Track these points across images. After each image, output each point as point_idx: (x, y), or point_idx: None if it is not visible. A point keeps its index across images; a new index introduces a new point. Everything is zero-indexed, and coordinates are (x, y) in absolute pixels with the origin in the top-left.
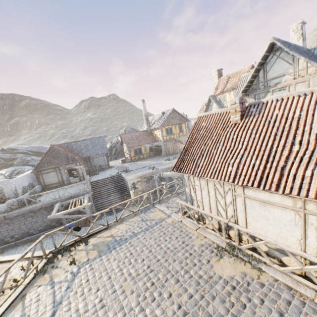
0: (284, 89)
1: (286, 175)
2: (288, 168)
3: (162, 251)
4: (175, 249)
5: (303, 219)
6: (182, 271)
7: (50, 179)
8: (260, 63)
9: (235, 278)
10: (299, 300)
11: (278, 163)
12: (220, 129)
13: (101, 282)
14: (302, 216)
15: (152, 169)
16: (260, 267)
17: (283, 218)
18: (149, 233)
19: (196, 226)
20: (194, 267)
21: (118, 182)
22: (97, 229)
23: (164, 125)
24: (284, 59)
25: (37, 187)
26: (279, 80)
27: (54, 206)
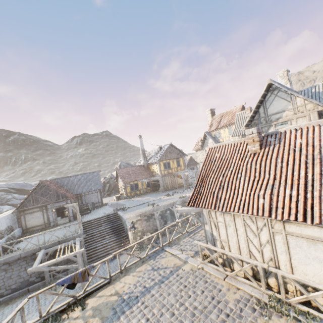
0: (286, 123)
1: None
2: None
3: (188, 313)
4: (205, 309)
5: None
6: None
7: (34, 220)
8: (260, 100)
9: None
10: None
11: (320, 192)
12: (237, 159)
13: None
14: None
15: (153, 206)
16: None
17: None
18: (166, 286)
19: (222, 273)
20: None
21: (113, 222)
22: (96, 284)
23: (162, 159)
24: (282, 97)
25: (17, 231)
26: (280, 116)
27: (37, 254)
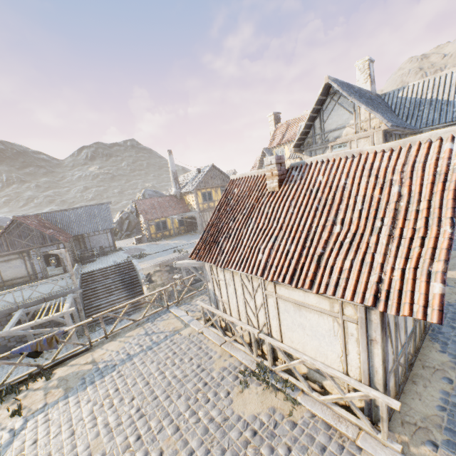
0: (345, 146)
1: (323, 267)
2: (325, 256)
3: (164, 382)
4: (184, 378)
5: (342, 328)
6: (186, 413)
7: (13, 271)
8: (314, 109)
9: (260, 417)
10: (337, 444)
11: (316, 249)
12: (254, 198)
13: (56, 442)
14: (341, 324)
15: (179, 253)
16: (296, 397)
17: (320, 326)
18: (152, 353)
19: (222, 339)
20: (206, 404)
21: (126, 273)
22: (71, 351)
23: (199, 188)
24: (344, 106)
25: None
26: (339, 134)
27: (13, 315)
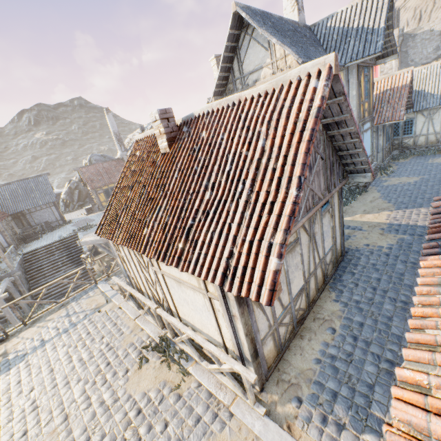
0: None
1: (190, 241)
2: (193, 229)
3: (68, 367)
4: (89, 360)
5: (210, 304)
6: (80, 399)
7: None
8: (228, 47)
9: (149, 394)
10: (212, 413)
11: (188, 220)
12: (150, 162)
13: None
14: (209, 301)
15: None
16: (188, 368)
17: (197, 302)
18: (66, 336)
19: (138, 312)
20: (101, 387)
21: (72, 247)
22: None
23: None
24: (258, 41)
25: None
26: (258, 76)
27: None
